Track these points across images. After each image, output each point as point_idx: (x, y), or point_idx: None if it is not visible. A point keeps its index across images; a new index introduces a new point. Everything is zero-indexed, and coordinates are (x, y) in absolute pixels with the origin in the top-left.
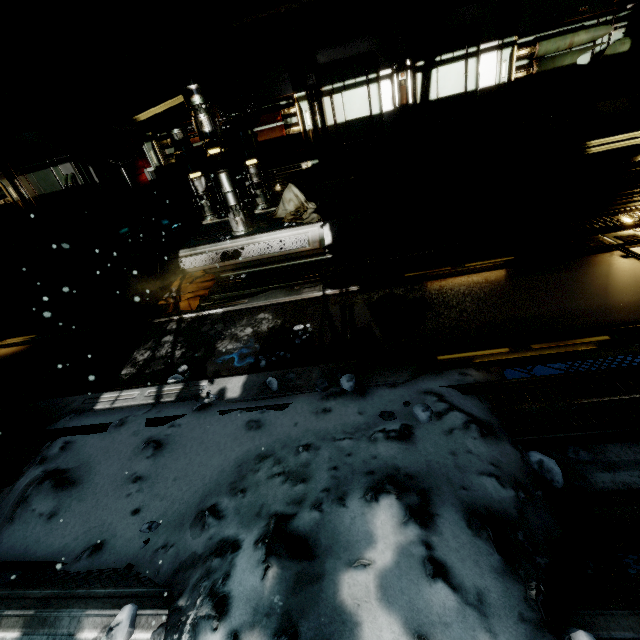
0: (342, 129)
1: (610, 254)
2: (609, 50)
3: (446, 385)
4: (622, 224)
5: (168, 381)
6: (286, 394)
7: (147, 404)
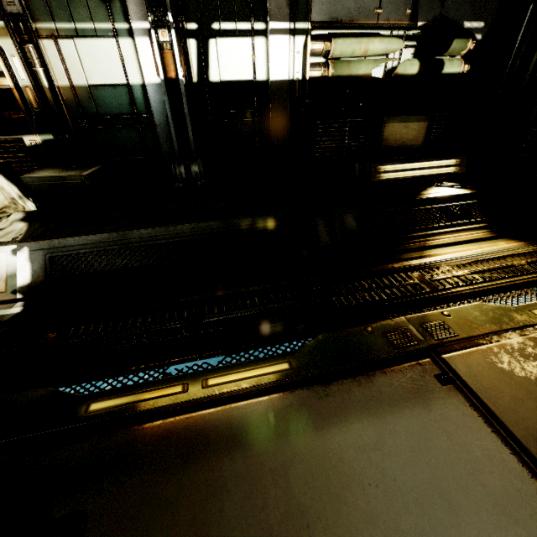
0: (85, 96)
1: (421, 369)
2: (400, 68)
3: None
4: (426, 294)
5: None
6: None
7: None
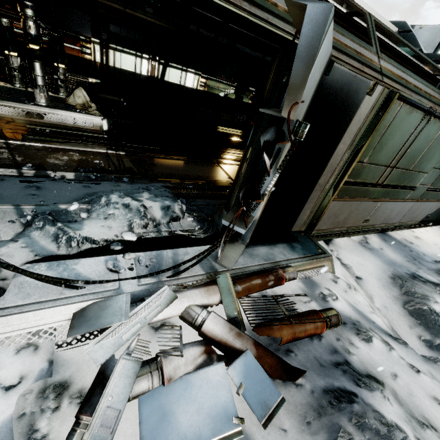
0: (118, 71)
1: (214, 164)
2: (229, 95)
3: (160, 185)
4: (220, 157)
5: (23, 168)
6: (98, 181)
7: (13, 175)
